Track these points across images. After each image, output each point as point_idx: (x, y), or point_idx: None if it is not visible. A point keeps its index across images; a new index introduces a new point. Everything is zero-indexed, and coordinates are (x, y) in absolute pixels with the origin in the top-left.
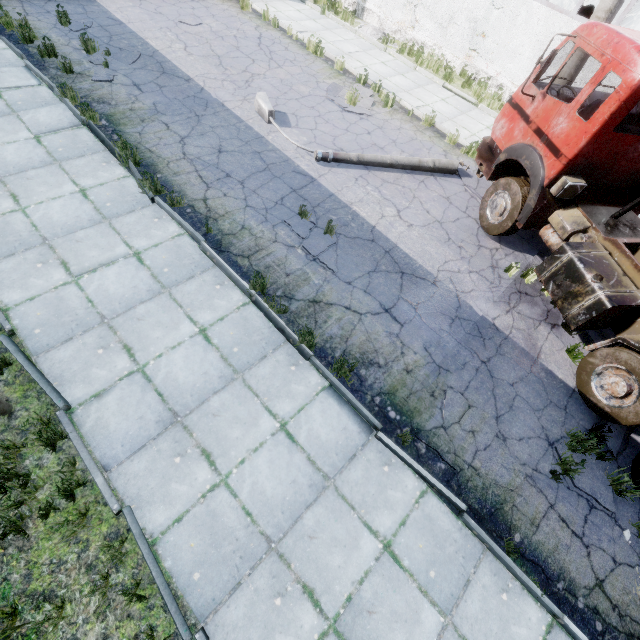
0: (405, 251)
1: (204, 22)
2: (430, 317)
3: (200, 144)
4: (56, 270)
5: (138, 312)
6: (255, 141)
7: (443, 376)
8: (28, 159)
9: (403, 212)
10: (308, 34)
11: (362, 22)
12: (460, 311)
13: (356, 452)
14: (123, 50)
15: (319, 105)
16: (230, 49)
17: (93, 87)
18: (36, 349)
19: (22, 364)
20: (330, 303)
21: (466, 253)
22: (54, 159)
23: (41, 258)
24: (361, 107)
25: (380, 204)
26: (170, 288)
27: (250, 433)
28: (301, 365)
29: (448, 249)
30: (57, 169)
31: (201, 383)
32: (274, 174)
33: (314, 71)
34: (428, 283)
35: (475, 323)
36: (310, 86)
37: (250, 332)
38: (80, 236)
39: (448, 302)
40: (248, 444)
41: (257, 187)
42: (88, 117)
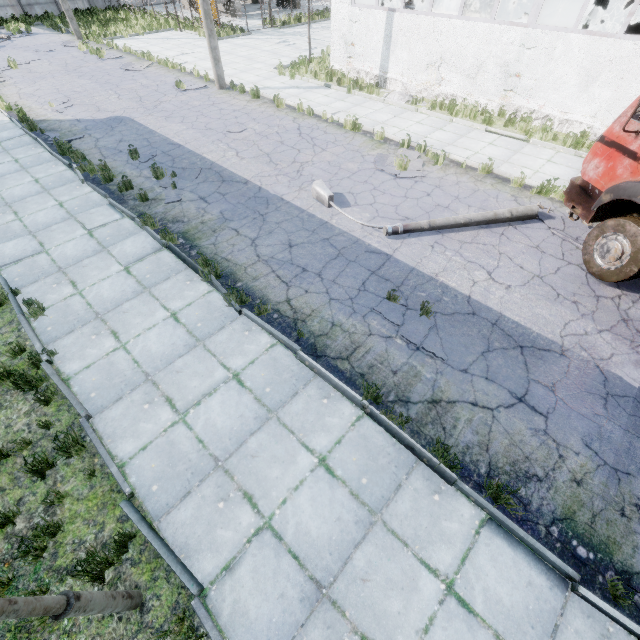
0: (514, 319)
1: (248, 127)
2: (575, 400)
3: (270, 243)
4: (162, 409)
5: (250, 447)
6: (321, 228)
7: (625, 483)
8: (122, 292)
9: (494, 273)
10: (341, 114)
11: (386, 91)
12: (609, 385)
13: (556, 620)
14: (185, 169)
15: (371, 178)
16: (276, 145)
17: (166, 209)
18: (156, 512)
19: (147, 537)
20: (452, 401)
21: (585, 308)
22: (144, 287)
23: (147, 397)
24: (412, 170)
25: (466, 269)
26: (276, 411)
27: (412, 603)
28: (444, 491)
29: (562, 307)
30: (148, 297)
31: (337, 534)
32: (348, 259)
33: (356, 146)
34: (555, 355)
35: (635, 399)
36: (357, 161)
37: (374, 454)
38: (179, 365)
39: (589, 376)
40: (414, 621)
41: (335, 276)
42: (168, 240)
